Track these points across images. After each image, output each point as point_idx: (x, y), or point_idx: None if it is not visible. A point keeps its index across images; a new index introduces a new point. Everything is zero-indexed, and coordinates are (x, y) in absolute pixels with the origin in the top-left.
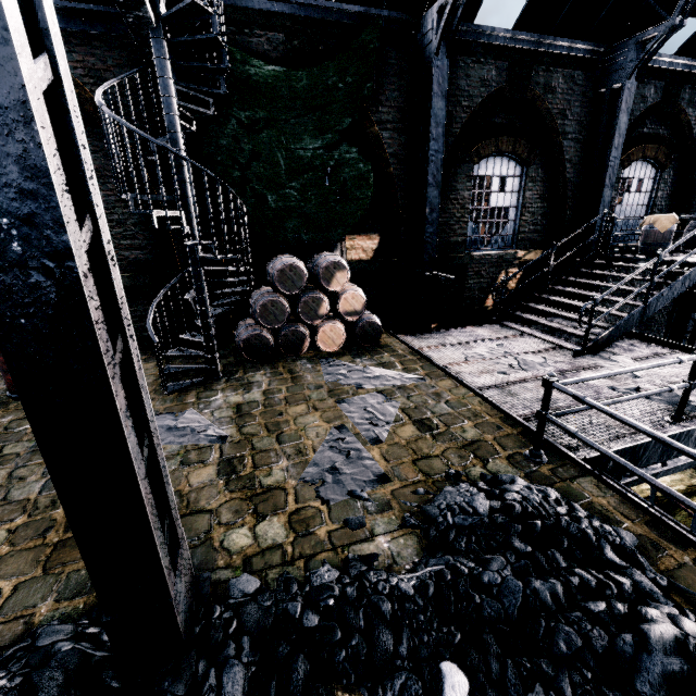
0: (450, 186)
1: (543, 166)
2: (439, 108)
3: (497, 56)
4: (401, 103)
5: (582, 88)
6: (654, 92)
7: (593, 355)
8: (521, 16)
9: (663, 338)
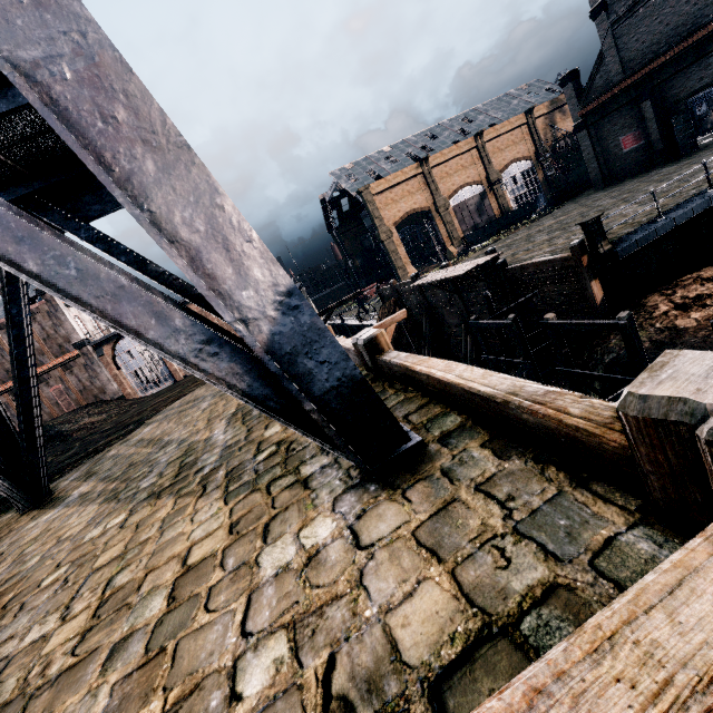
0: None
1: None
2: None
3: None
4: None
5: None
6: None
7: None
8: None
9: None
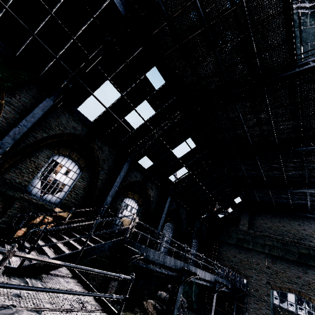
0: (35, 154)
1: (90, 176)
2: (38, 113)
3: (84, 125)
4: (27, 105)
5: (114, 158)
6: (139, 176)
7: (23, 276)
8: (96, 120)
9: (126, 303)
